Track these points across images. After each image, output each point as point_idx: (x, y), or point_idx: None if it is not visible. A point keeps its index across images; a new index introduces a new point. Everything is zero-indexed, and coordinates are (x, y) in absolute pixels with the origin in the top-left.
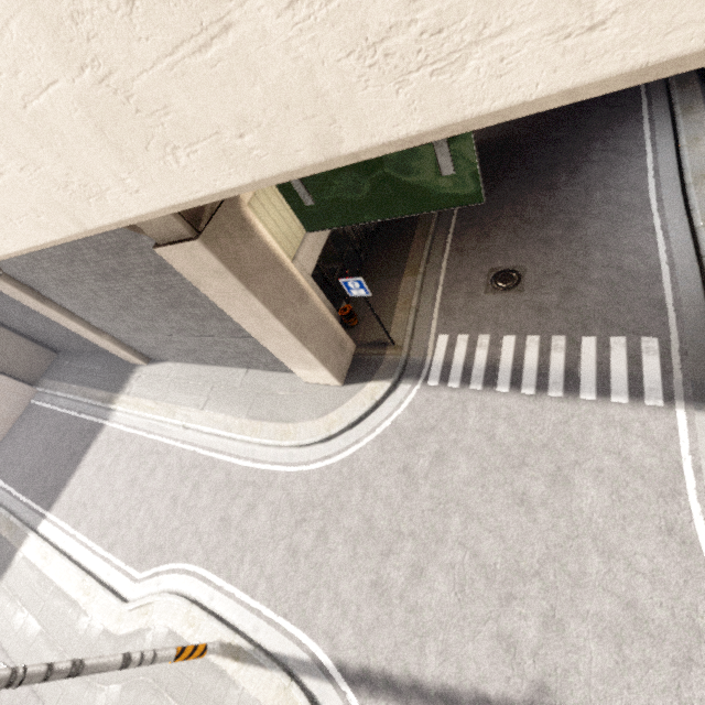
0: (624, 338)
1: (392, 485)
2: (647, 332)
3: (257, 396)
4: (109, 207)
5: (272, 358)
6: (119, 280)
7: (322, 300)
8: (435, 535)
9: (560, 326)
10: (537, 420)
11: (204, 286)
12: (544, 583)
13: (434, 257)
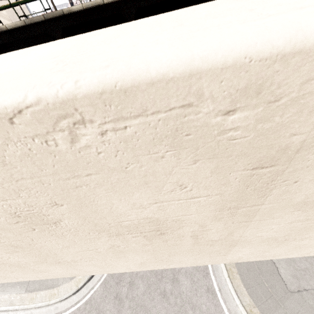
0: None
1: (112, 307)
2: None
3: None
4: None
5: None
6: None
7: None
8: None
9: None
10: None
11: None
12: None
13: None
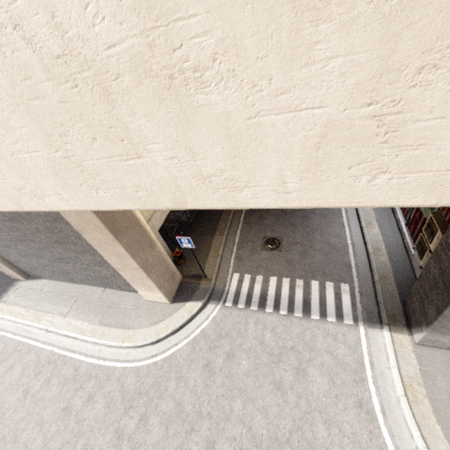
0: (332, 283)
1: (198, 376)
2: (343, 280)
3: (109, 308)
4: (45, 203)
5: (124, 282)
6: (22, 222)
7: (163, 246)
8: (224, 415)
9: (300, 273)
10: (288, 331)
11: (86, 234)
12: (292, 447)
13: (233, 226)
